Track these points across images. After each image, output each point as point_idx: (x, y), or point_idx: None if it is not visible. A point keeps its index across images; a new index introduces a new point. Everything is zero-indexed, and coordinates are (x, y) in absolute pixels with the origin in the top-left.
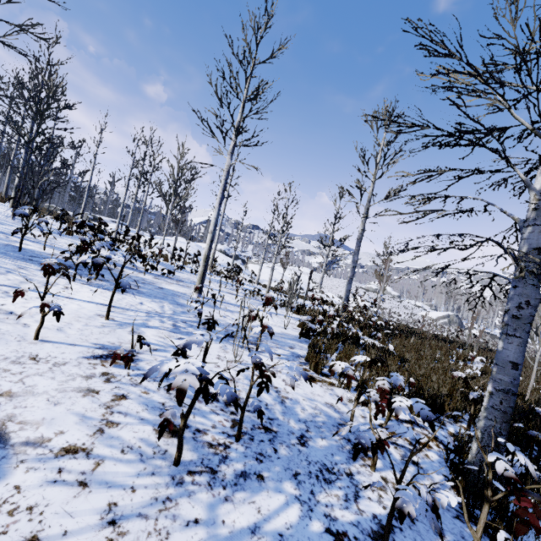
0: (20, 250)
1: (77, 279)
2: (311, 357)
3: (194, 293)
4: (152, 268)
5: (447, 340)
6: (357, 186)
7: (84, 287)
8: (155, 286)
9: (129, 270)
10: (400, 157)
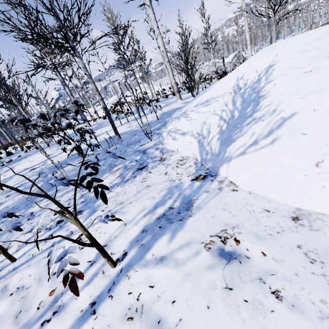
0: None
1: None
2: None
3: None
4: None
5: None
6: None
7: None
8: None
9: None
10: None
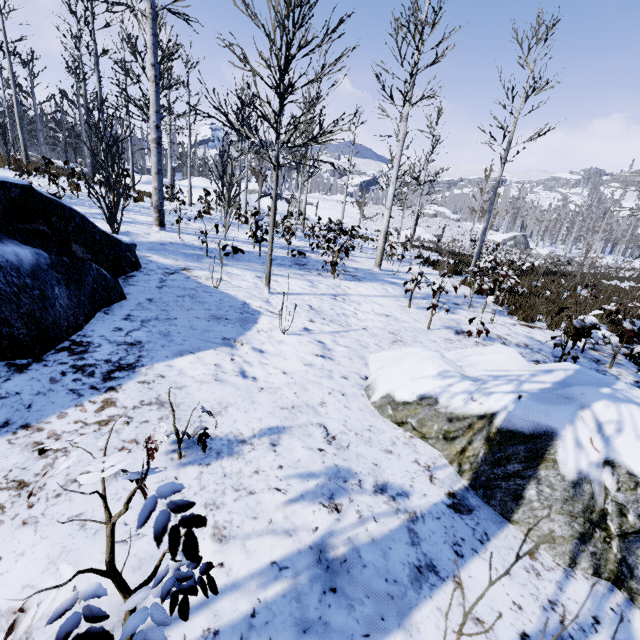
0: (260, 256)
1: (329, 276)
2: (513, 311)
3: (376, 268)
4: (317, 247)
5: (552, 272)
6: (502, 127)
7: (347, 283)
8: (351, 268)
9: (309, 254)
10: (550, 87)
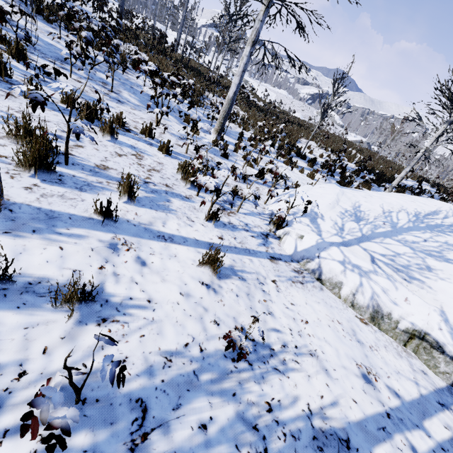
0: None
1: None
2: None
3: None
4: None
5: None
6: None
7: None
8: None
9: None
10: None
